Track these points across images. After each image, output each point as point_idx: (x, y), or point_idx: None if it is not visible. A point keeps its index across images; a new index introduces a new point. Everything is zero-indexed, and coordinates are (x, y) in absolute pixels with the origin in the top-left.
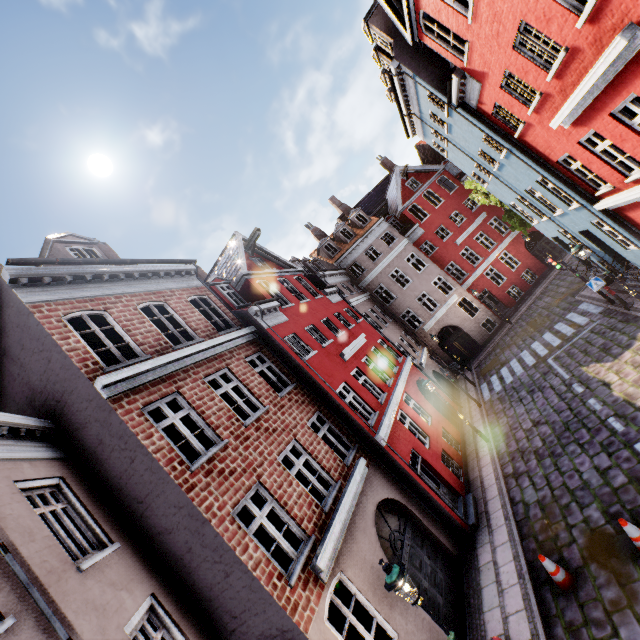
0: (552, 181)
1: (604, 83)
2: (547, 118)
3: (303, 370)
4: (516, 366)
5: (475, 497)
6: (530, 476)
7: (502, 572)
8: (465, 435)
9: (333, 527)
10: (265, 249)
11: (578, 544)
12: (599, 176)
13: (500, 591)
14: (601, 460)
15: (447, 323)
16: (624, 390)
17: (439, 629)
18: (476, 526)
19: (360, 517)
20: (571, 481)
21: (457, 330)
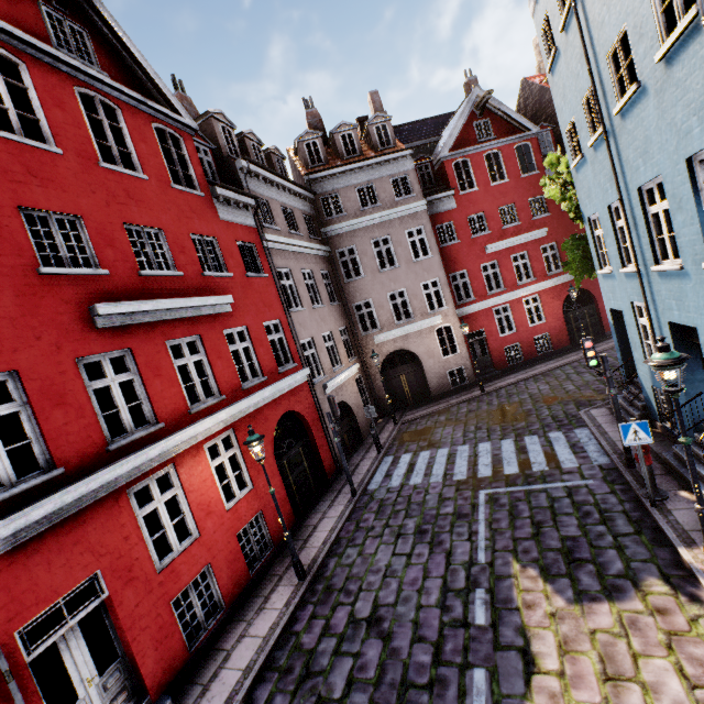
0: None
1: None
2: None
3: None
4: (440, 463)
5: None
6: None
7: None
8: (299, 530)
9: None
10: (115, 26)
11: None
12: None
13: None
14: None
15: (408, 347)
16: None
17: None
18: None
19: None
20: None
21: (416, 362)
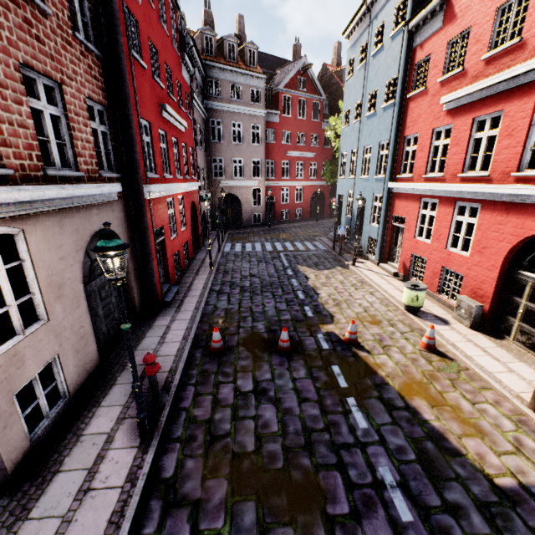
0: (389, 149)
1: (504, 88)
2: (442, 95)
3: (122, 55)
4: (258, 246)
5: (179, 291)
6: (230, 296)
7: (171, 333)
8: (196, 259)
9: (48, 188)
10: None
11: (240, 336)
12: (414, 164)
13: (161, 342)
14: (282, 305)
15: (237, 194)
16: (315, 284)
17: (91, 342)
18: (168, 304)
19: (81, 218)
20: (256, 308)
21: (238, 204)
